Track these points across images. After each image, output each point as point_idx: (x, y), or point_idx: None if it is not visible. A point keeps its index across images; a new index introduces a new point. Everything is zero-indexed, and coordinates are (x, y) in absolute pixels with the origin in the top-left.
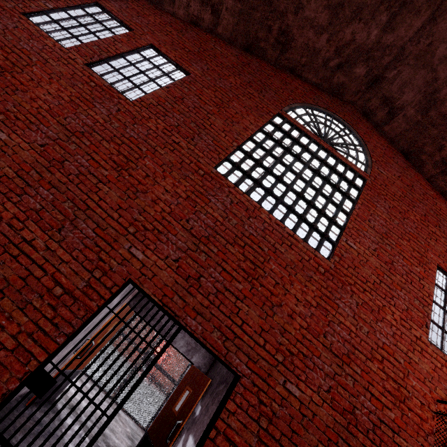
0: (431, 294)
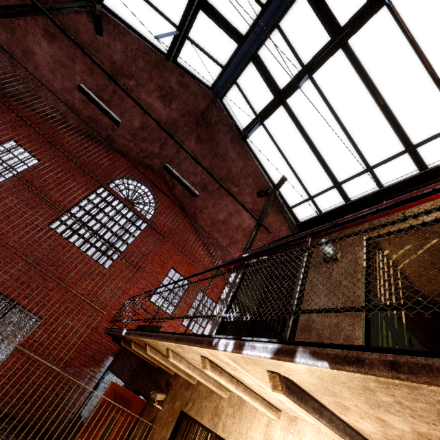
0: (161, 280)
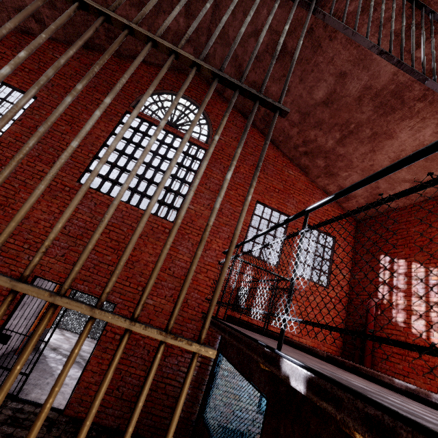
0: (248, 222)
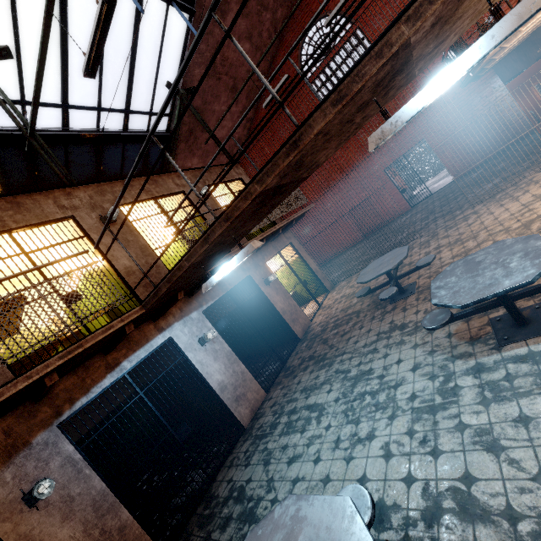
0: None
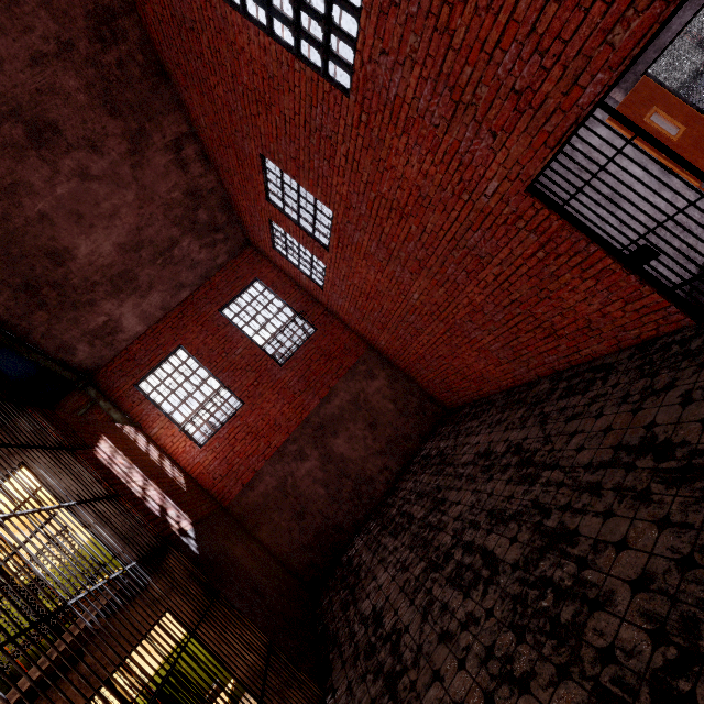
0: None
